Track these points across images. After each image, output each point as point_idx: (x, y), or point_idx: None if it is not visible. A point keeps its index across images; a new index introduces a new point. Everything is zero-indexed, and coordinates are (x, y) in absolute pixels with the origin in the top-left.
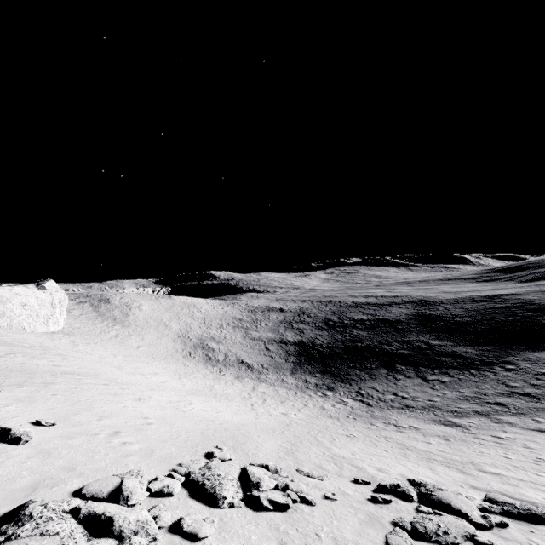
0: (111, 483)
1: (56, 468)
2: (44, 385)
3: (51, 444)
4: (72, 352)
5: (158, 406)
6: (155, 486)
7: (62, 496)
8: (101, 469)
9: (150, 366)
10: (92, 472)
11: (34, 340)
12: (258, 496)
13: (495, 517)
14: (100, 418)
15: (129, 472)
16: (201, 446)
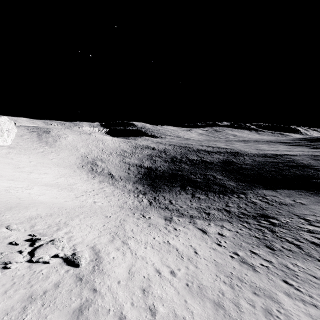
0: None
1: None
2: None
3: None
4: None
5: None
6: None
7: None
8: None
9: (49, 169)
10: None
11: None
12: None
13: (51, 259)
14: None
15: None
16: None
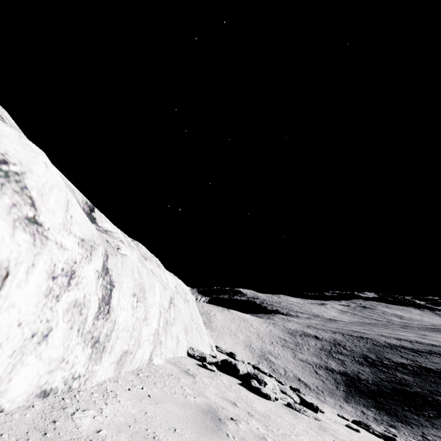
0: None
1: None
2: None
3: None
4: None
5: None
6: None
7: None
8: None
9: None
10: None
11: None
12: None
13: None
14: None
15: None
16: None
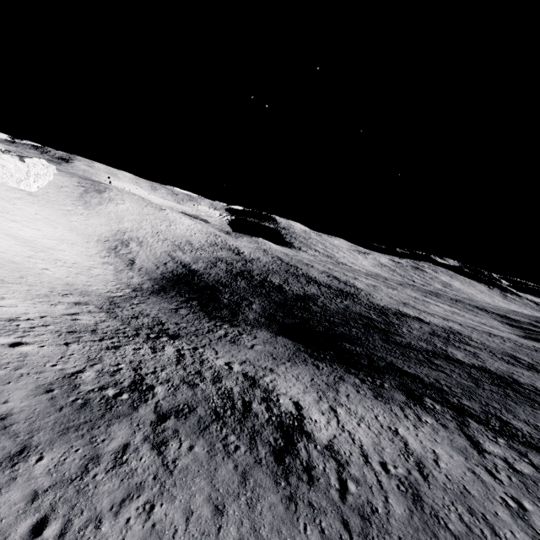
0: None
1: None
2: None
3: None
4: None
5: None
6: None
7: None
8: None
9: (51, 229)
10: None
11: None
12: None
13: None
14: None
15: None
16: None
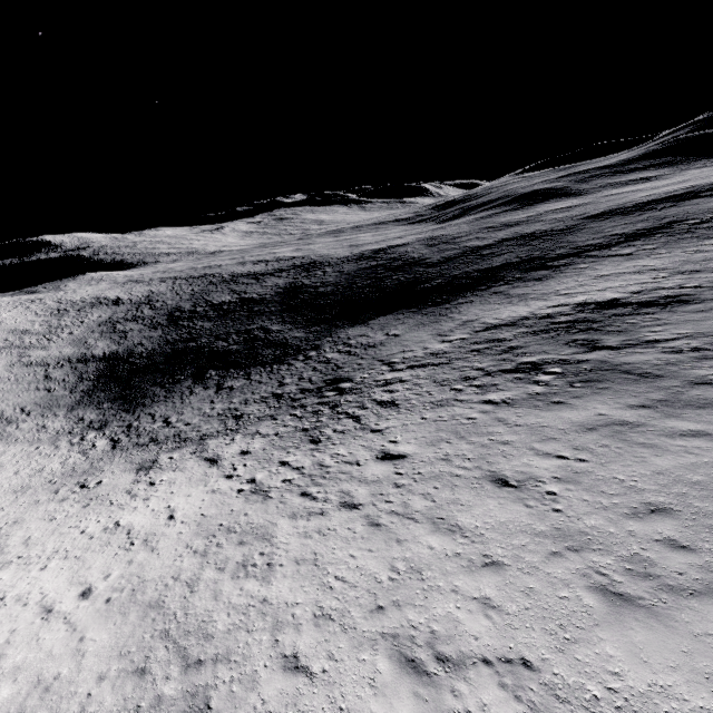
0: None
1: None
2: None
3: None
4: None
5: None
6: None
7: None
8: None
9: None
10: None
11: None
12: None
13: None
14: None
15: None
16: None
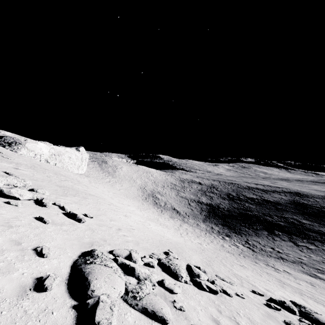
0: (125, 252)
1: (98, 238)
2: (83, 198)
3: (93, 226)
4: (90, 185)
5: (135, 222)
6: (145, 260)
7: (104, 252)
8: (117, 244)
9: (125, 201)
10: (114, 244)
11: (73, 176)
12: (200, 281)
13: None
14: (110, 220)
15: (132, 249)
16: (160, 247)
